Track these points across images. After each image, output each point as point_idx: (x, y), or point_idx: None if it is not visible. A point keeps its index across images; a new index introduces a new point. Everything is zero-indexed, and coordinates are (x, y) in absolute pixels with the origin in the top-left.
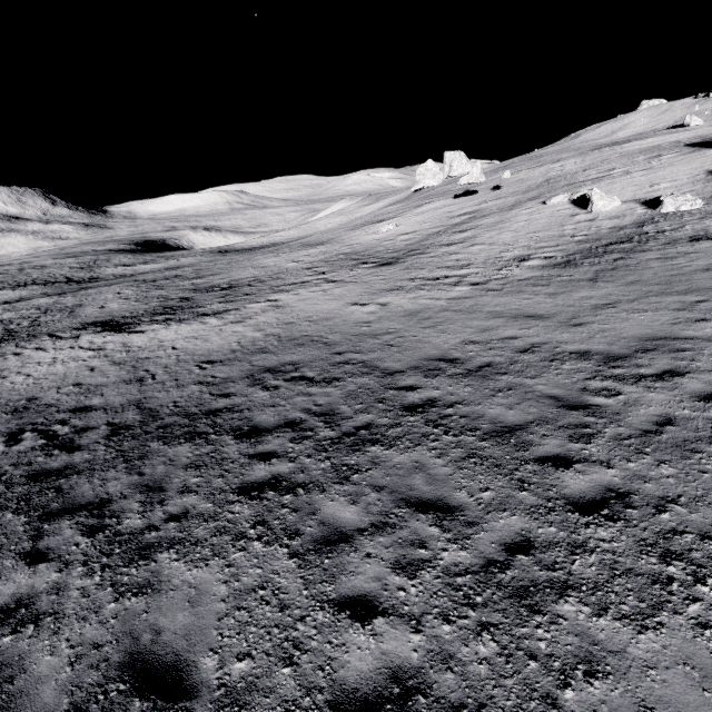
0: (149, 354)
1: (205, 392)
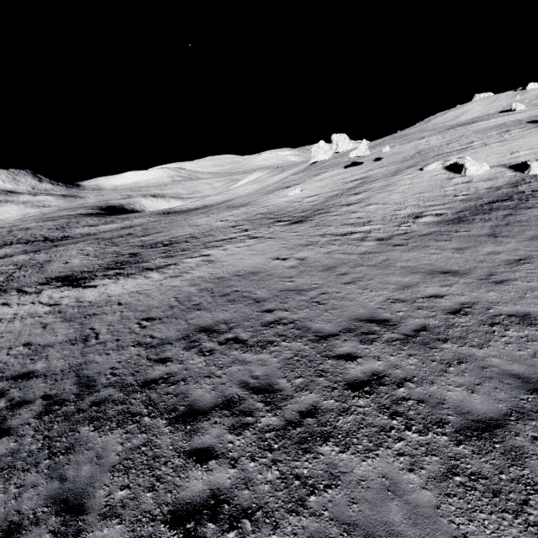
0: (97, 310)
1: (142, 356)
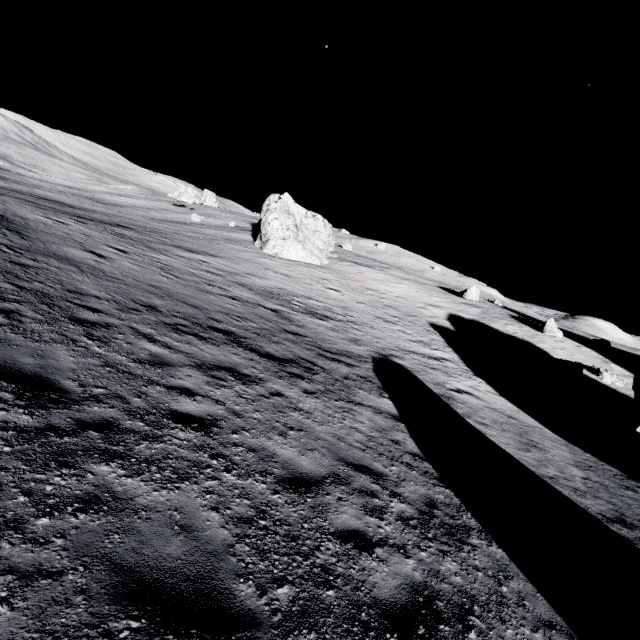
0: None
1: None
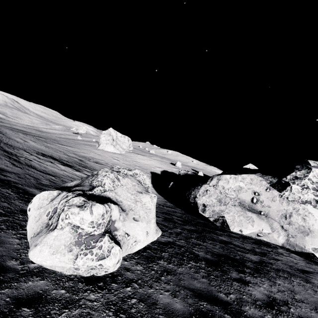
0: None
1: None
